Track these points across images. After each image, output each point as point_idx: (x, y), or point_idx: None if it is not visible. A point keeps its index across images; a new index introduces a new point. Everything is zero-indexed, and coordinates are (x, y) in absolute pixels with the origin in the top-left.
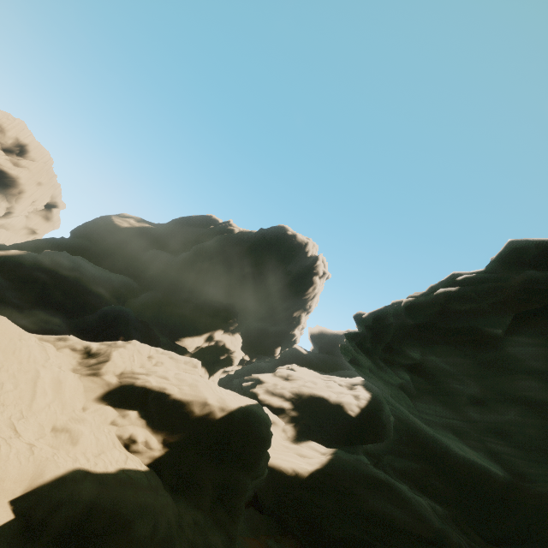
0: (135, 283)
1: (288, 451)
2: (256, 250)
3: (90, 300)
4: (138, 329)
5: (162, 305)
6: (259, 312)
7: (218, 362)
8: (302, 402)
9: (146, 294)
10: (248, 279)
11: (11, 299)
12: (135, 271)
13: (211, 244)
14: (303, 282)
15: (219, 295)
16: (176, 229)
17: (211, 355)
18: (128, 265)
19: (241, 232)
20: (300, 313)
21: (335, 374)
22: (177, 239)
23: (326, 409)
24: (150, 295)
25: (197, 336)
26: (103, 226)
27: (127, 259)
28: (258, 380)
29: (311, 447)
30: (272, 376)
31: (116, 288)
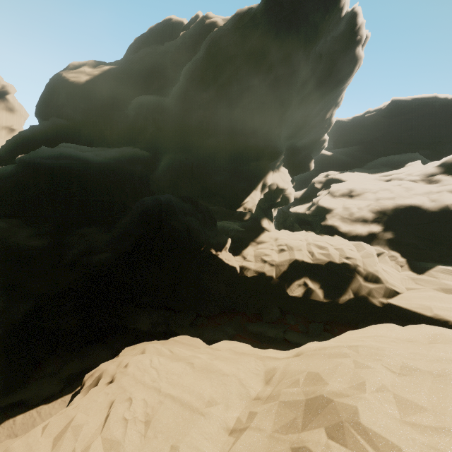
0: (144, 152)
1: (425, 289)
2: (278, 34)
3: (112, 197)
4: (187, 212)
5: (192, 169)
6: (288, 129)
7: (274, 206)
8: (389, 218)
9: (166, 161)
10: (279, 89)
11: (27, 244)
12: (132, 136)
13: (205, 55)
14: (344, 63)
15: (248, 128)
16: (142, 59)
17: (265, 202)
18: (120, 130)
19: (236, 15)
20: (331, 112)
21: (377, 167)
22: (151, 71)
23: (425, 219)
24: (171, 162)
25: (252, 192)
26: (61, 92)
27: (114, 125)
28: (320, 208)
29: (446, 275)
30: (333, 198)
31: (129, 170)
